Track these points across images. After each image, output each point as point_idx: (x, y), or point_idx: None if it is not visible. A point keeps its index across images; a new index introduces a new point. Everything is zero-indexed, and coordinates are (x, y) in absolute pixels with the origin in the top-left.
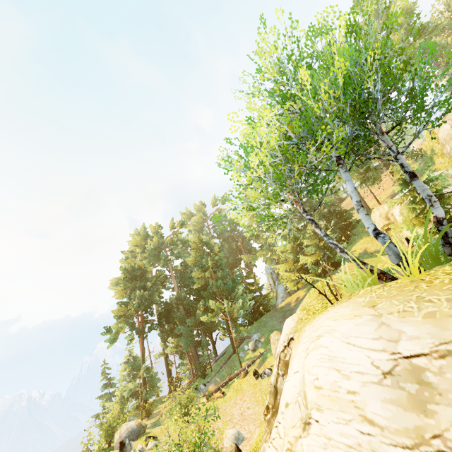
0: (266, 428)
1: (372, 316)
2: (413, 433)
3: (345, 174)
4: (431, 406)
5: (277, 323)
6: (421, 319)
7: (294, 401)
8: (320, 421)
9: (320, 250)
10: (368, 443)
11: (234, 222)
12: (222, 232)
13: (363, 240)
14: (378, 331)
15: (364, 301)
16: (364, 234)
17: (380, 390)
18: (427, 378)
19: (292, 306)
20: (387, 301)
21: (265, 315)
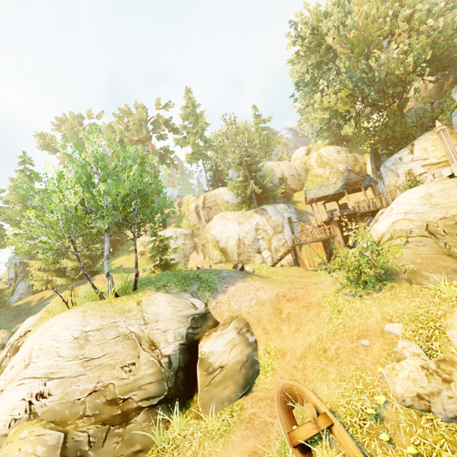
0: None
1: (82, 316)
2: (75, 356)
3: (107, 238)
4: (86, 346)
5: (6, 322)
6: (99, 318)
7: (21, 361)
8: (36, 362)
9: (85, 258)
10: (56, 363)
11: None
12: None
13: (124, 257)
14: (81, 322)
15: (83, 309)
16: (126, 252)
17: (70, 345)
18: (89, 338)
19: (33, 305)
20: (92, 310)
21: None
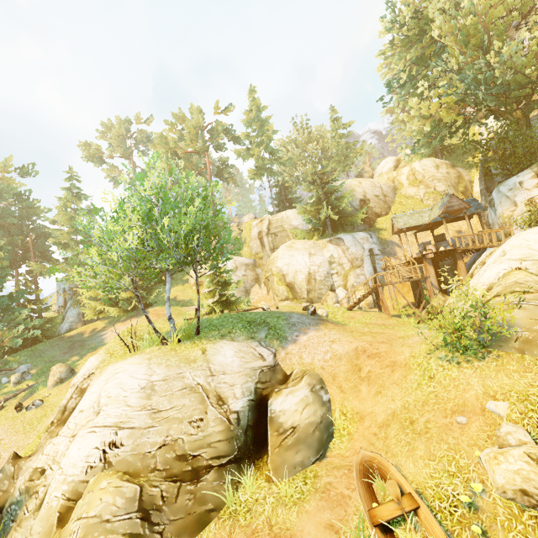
0: (47, 436)
1: (147, 365)
2: (143, 407)
3: (168, 278)
4: (153, 397)
5: (61, 354)
6: (164, 367)
7: (90, 407)
8: (106, 410)
9: (138, 289)
10: (125, 413)
11: (33, 210)
12: (4, 215)
13: (178, 287)
14: (147, 371)
15: (147, 356)
16: (181, 282)
17: (137, 394)
18: (156, 388)
19: (86, 337)
20: (156, 358)
21: (43, 343)
